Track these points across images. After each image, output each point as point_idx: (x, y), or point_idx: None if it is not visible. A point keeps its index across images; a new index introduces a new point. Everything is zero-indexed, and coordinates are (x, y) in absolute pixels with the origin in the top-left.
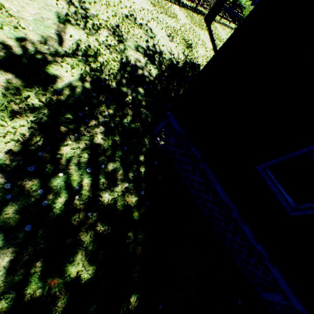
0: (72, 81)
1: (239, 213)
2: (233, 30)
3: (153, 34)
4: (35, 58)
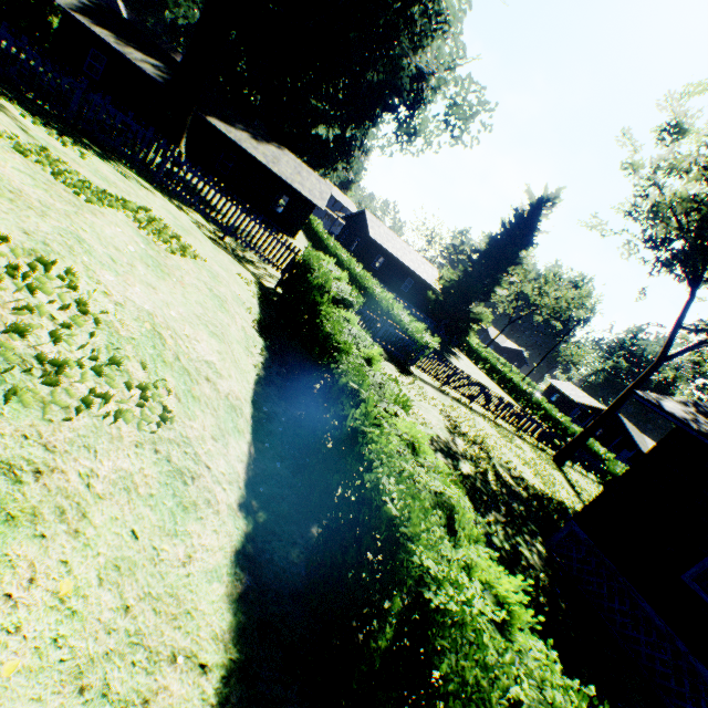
0: (472, 474)
1: (686, 646)
2: (595, 482)
3: (508, 458)
4: (449, 451)
